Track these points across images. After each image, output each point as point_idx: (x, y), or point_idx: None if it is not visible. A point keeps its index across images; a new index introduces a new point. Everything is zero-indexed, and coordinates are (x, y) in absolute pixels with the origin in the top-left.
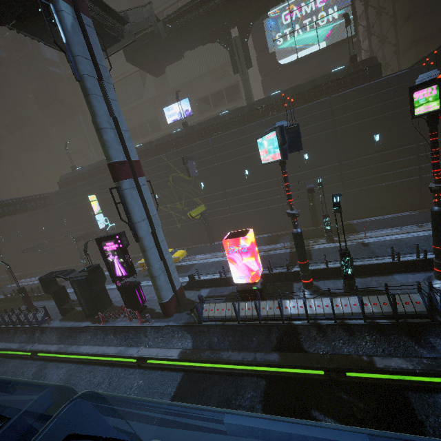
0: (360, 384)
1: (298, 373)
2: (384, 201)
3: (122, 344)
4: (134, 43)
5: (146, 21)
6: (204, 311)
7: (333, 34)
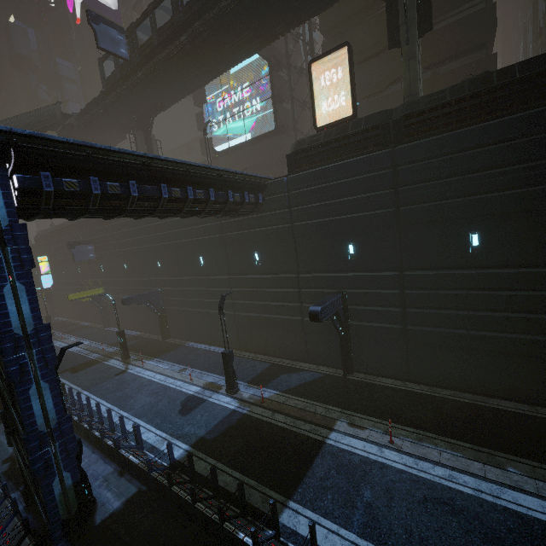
0: None
1: None
2: (213, 330)
3: None
4: (63, 130)
5: (54, 118)
6: None
7: (257, 126)
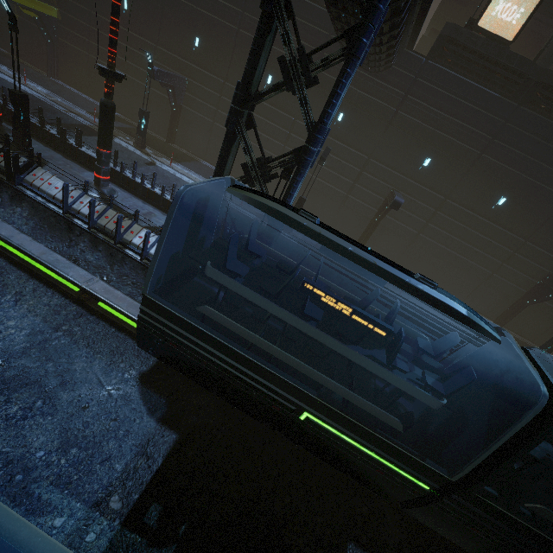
0: None
1: None
2: (241, 162)
3: None
4: None
5: None
6: None
7: None
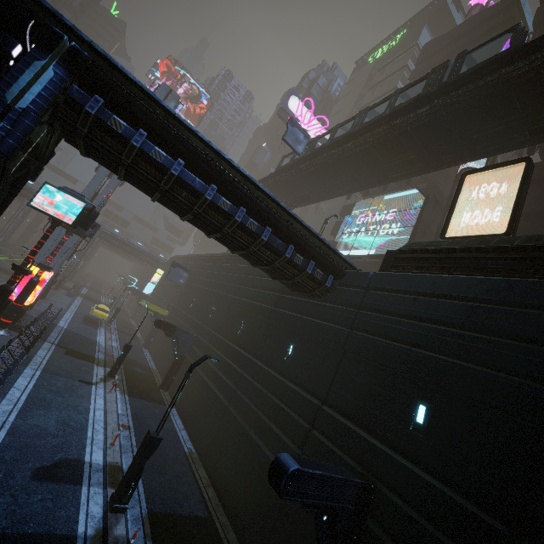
0: None
1: None
2: (200, 411)
3: None
4: None
5: None
6: None
7: (385, 246)
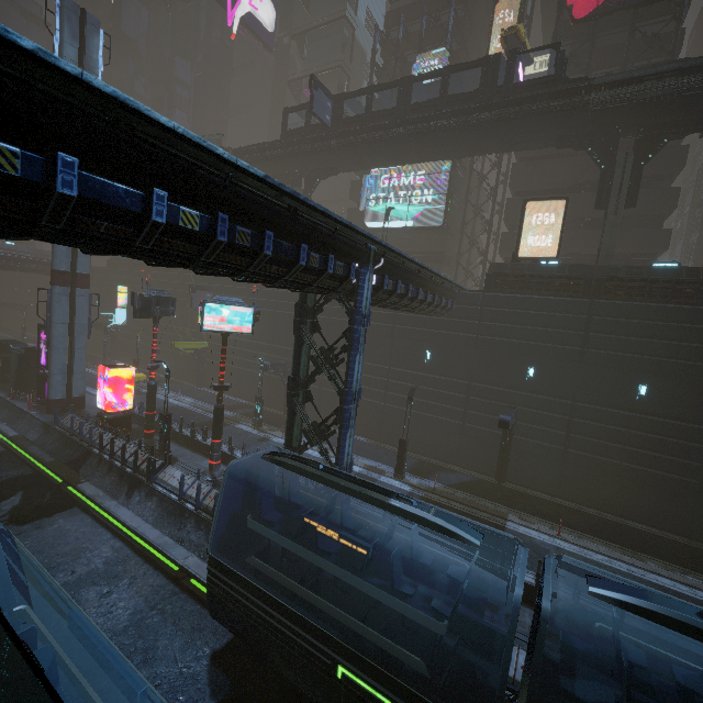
0: (66, 494)
1: (51, 476)
2: None
3: (5, 420)
4: None
5: None
6: (65, 419)
7: (422, 216)
